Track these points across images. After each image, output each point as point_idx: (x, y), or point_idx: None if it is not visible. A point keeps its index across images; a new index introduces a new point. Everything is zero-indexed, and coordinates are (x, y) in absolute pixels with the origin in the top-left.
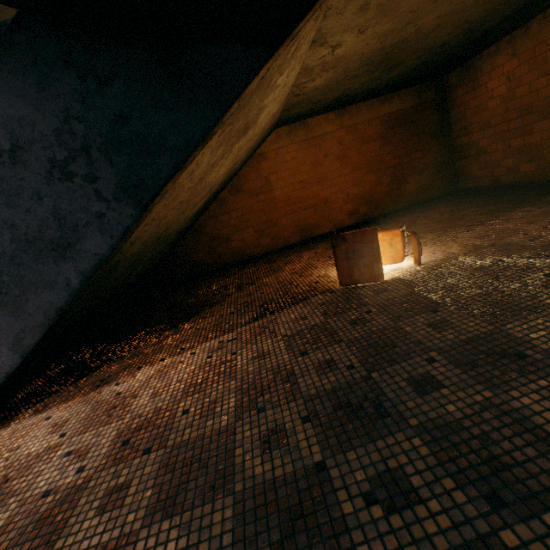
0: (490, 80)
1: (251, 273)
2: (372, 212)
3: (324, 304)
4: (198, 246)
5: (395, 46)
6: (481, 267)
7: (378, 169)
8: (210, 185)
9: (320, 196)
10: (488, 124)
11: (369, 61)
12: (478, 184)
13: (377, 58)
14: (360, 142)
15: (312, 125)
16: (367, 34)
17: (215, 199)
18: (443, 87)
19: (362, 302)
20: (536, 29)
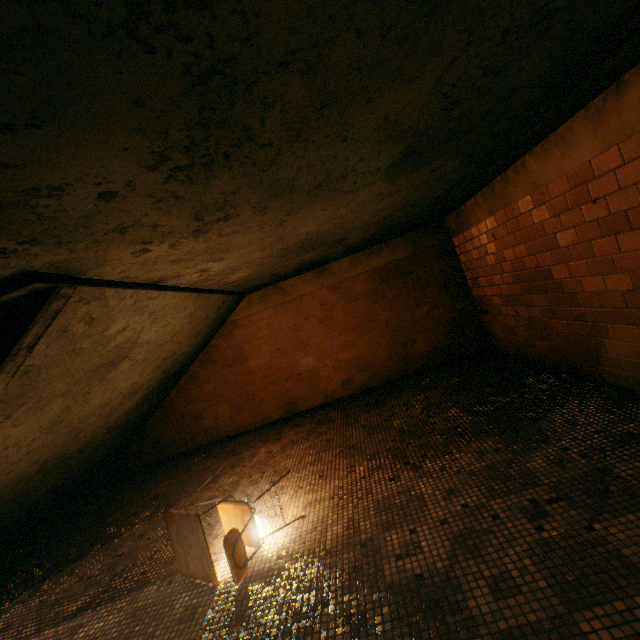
0: (480, 233)
1: (196, 475)
2: (372, 380)
3: (135, 614)
4: (169, 423)
5: (303, 242)
6: (296, 612)
7: (374, 329)
8: (119, 395)
9: (303, 363)
10: (492, 281)
11: (285, 253)
12: (504, 347)
13: (294, 250)
14: (347, 300)
15: (287, 287)
16: (232, 257)
17: (183, 373)
18: (445, 230)
19: (150, 637)
20: (500, 191)
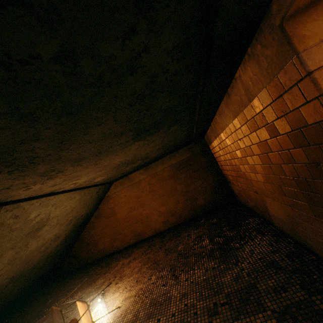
0: (215, 146)
1: (89, 277)
2: (178, 220)
3: None
4: (82, 248)
5: (122, 163)
6: None
7: (175, 194)
8: (48, 240)
9: (143, 214)
10: (226, 168)
11: (117, 168)
12: (240, 200)
13: (121, 166)
14: (161, 181)
15: (132, 177)
16: (85, 177)
17: (87, 223)
18: (205, 142)
19: None
20: (214, 129)
